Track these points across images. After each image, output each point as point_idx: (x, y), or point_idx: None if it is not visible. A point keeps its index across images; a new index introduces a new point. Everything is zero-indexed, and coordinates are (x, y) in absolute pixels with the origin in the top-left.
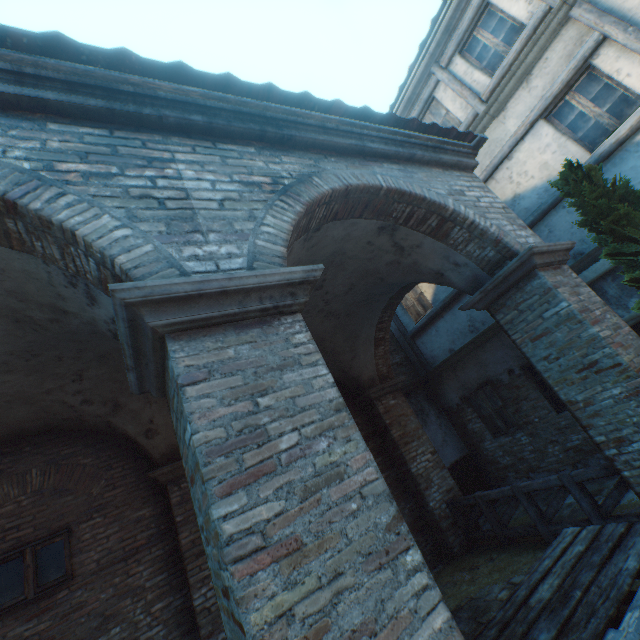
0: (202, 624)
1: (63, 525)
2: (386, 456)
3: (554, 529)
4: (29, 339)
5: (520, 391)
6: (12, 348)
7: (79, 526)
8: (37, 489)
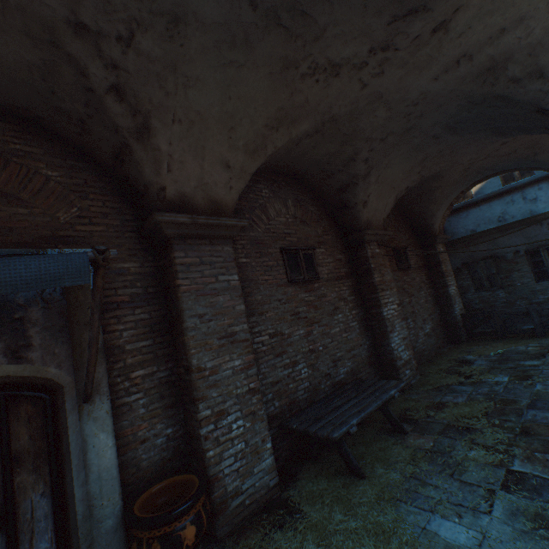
0: (387, 325)
1: (309, 245)
2: (430, 281)
3: (548, 329)
4: (460, 88)
5: (517, 265)
6: (436, 90)
7: (316, 249)
8: (293, 215)
